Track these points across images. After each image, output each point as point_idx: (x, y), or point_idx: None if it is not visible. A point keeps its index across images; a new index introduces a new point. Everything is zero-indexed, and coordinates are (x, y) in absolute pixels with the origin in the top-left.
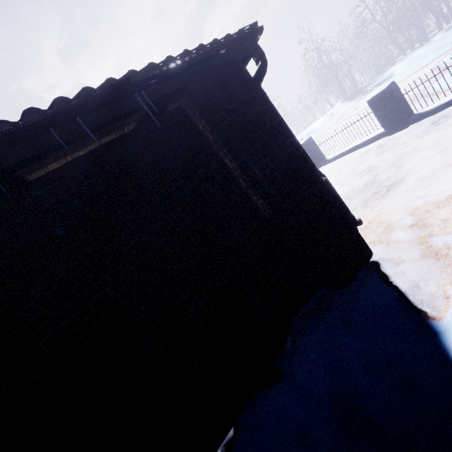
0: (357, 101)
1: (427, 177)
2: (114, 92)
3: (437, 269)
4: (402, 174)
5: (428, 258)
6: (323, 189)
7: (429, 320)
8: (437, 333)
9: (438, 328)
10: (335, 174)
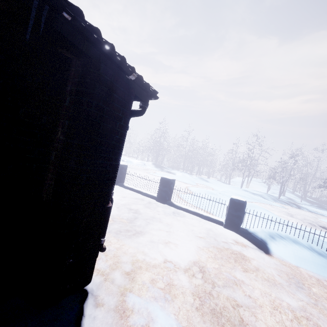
0: (157, 169)
1: (154, 242)
2: None
3: None
4: (147, 230)
5: (118, 312)
6: (103, 212)
7: None
8: None
9: None
10: (120, 196)
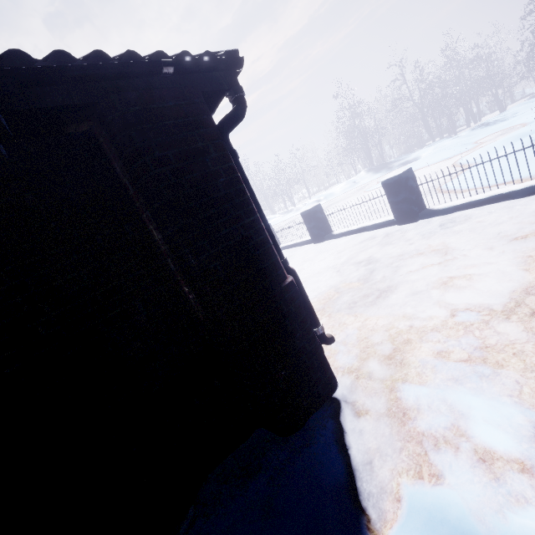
0: (381, 174)
1: (421, 292)
2: None
3: (400, 440)
4: (398, 279)
5: (394, 417)
6: (284, 295)
7: None
8: None
9: None
10: (335, 254)
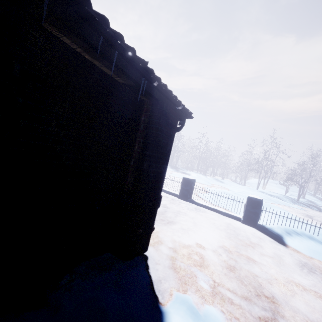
0: (173, 170)
1: (185, 230)
2: (141, 67)
3: (172, 277)
4: (176, 220)
5: (171, 268)
6: (159, 200)
7: (159, 303)
8: (162, 312)
9: (162, 309)
10: None
